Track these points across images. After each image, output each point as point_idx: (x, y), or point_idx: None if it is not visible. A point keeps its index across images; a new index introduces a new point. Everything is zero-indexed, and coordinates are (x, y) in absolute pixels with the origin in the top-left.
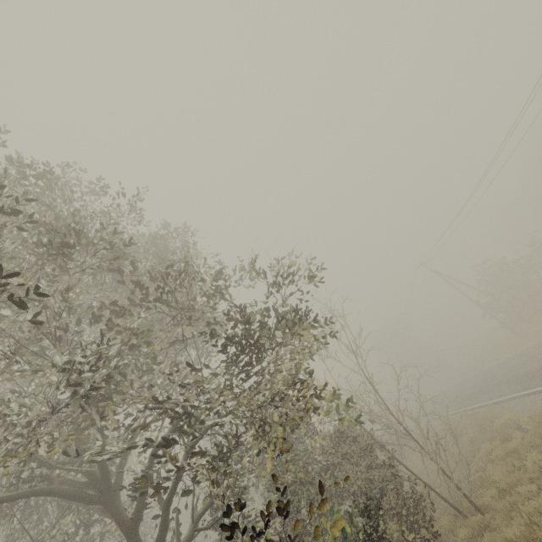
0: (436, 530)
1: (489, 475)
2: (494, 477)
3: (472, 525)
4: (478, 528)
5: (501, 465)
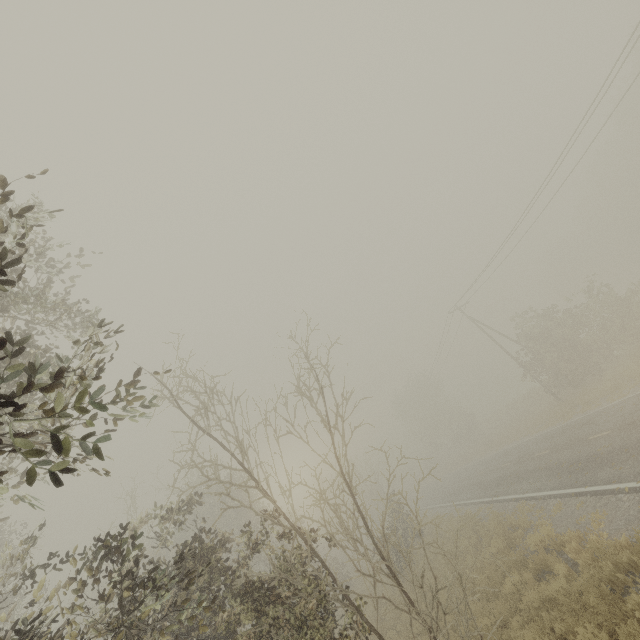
0: None
1: (515, 637)
2: None
3: None
4: None
5: (534, 630)
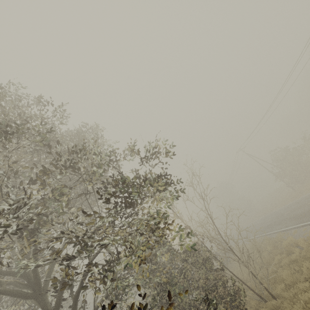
0: (248, 309)
1: (280, 275)
2: (283, 276)
3: (270, 307)
4: (273, 308)
5: (287, 269)
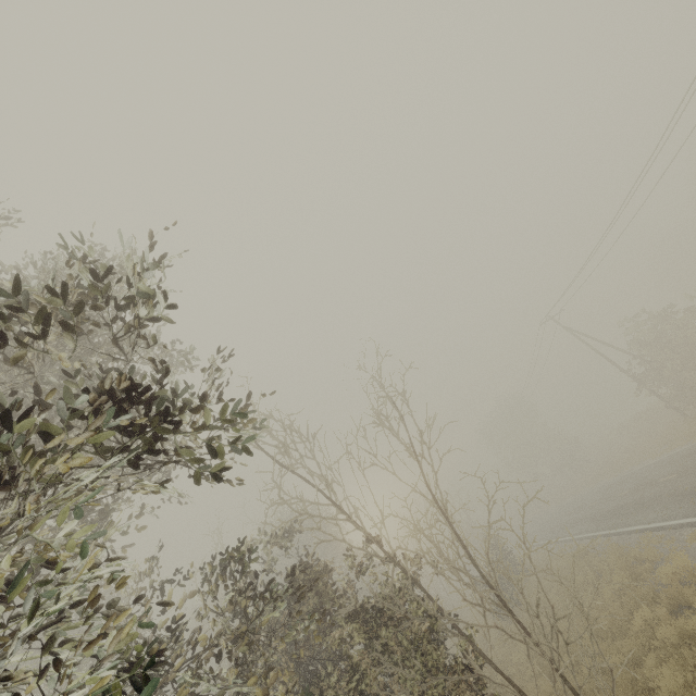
0: None
1: (651, 677)
2: (660, 693)
3: None
4: None
5: (674, 667)
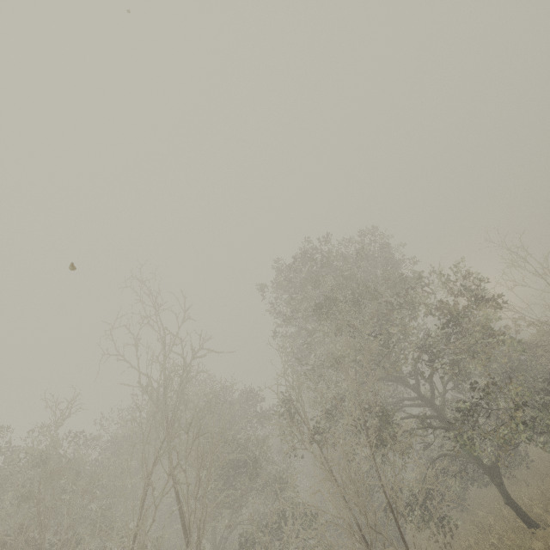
0: None
1: None
2: None
3: None
4: None
5: None
